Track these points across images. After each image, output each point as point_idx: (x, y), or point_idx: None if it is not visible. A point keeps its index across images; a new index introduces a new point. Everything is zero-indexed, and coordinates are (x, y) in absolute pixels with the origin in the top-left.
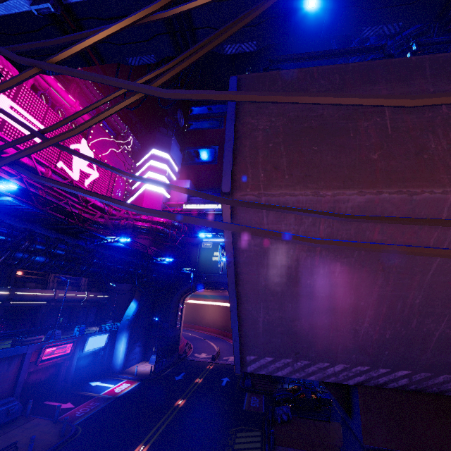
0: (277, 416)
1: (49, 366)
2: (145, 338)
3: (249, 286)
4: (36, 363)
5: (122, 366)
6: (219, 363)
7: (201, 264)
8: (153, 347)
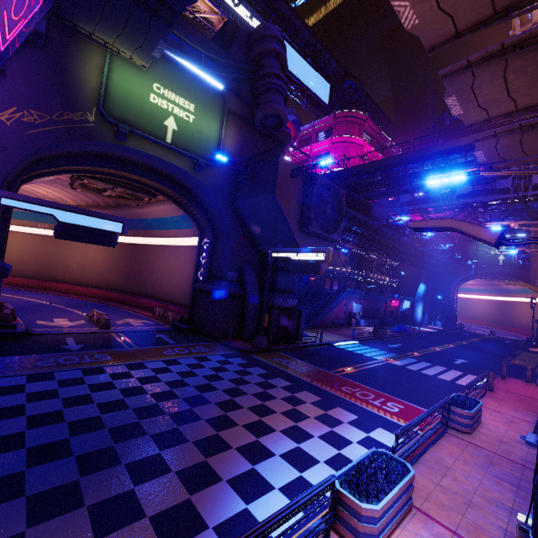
0: None
1: (389, 311)
2: (429, 310)
3: (537, 261)
4: (389, 307)
5: (421, 322)
6: (498, 337)
7: (479, 257)
8: (438, 316)
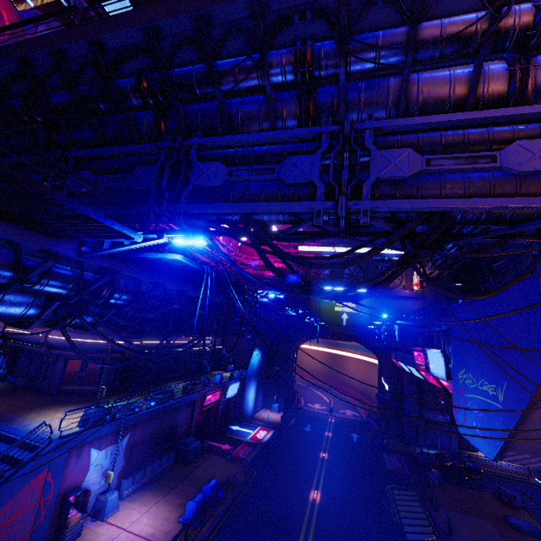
0: (428, 479)
1: (204, 410)
2: (265, 386)
3: (537, 415)
4: (201, 409)
5: (253, 412)
6: (339, 417)
7: (322, 314)
8: (275, 396)
